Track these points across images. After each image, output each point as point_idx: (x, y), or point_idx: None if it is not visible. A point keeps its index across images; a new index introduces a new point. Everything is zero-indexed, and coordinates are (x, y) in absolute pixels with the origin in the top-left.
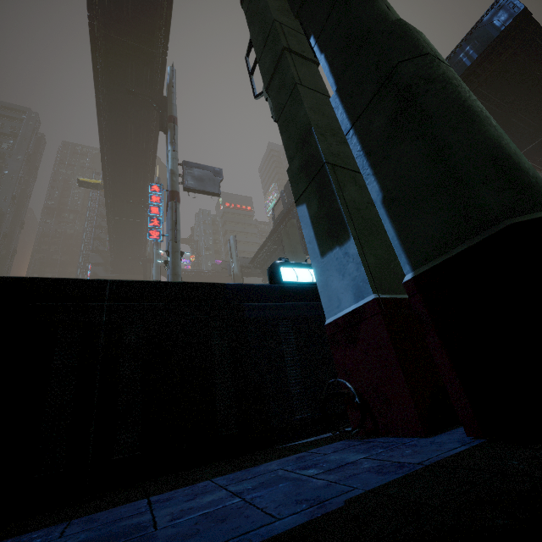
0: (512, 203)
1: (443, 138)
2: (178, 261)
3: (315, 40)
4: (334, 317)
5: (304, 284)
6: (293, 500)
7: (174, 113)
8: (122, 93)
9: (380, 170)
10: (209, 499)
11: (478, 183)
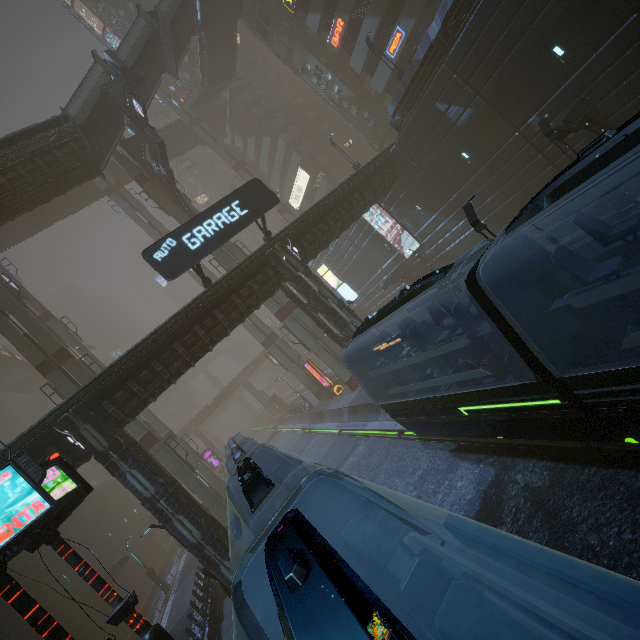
0: None
1: None
2: None
3: None
4: None
5: None
6: None
7: None
8: None
9: None
10: None
11: None
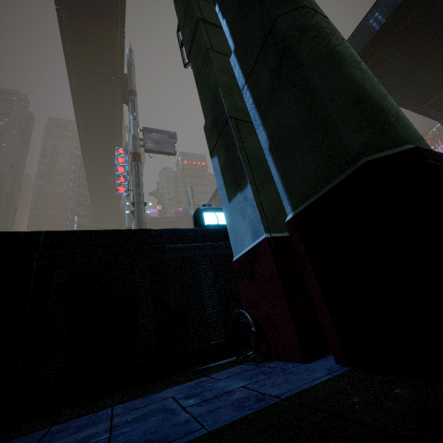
0: (370, 141)
1: (312, 84)
2: (142, 210)
3: (219, 7)
4: (239, 254)
5: (225, 226)
6: (144, 440)
7: (133, 88)
8: (90, 73)
9: (267, 120)
10: (88, 433)
11: (340, 124)
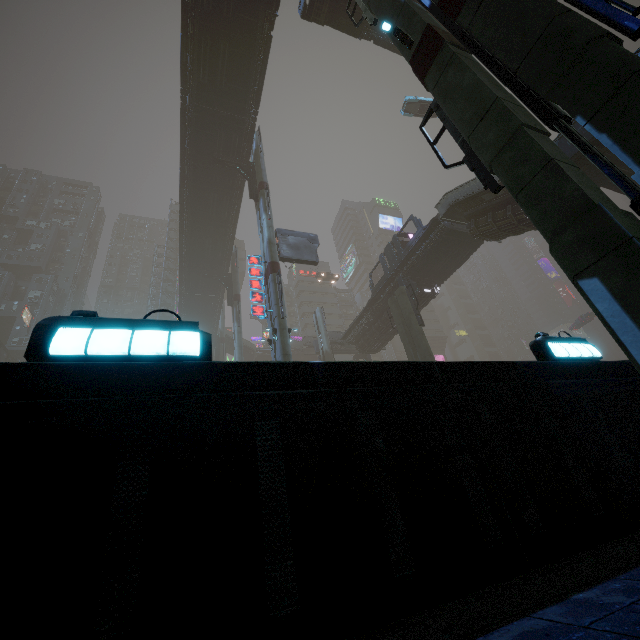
0: None
1: None
2: (287, 339)
3: (585, 119)
4: None
5: (573, 360)
6: None
7: (264, 179)
8: (208, 162)
9: None
10: None
11: None
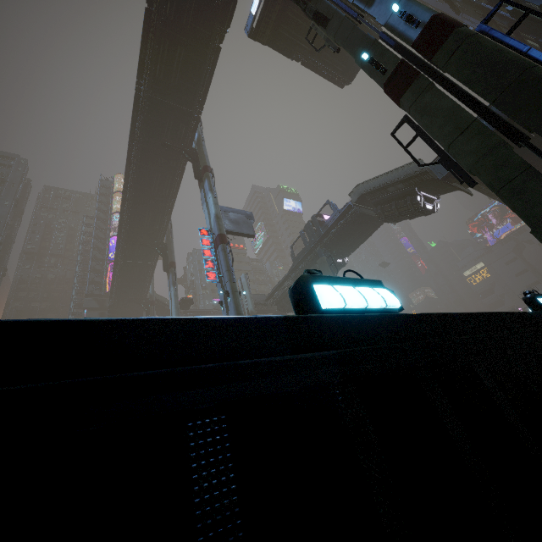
0: None
1: None
2: (239, 300)
3: None
4: None
5: None
6: None
7: (208, 164)
8: (155, 146)
9: None
10: None
11: None
